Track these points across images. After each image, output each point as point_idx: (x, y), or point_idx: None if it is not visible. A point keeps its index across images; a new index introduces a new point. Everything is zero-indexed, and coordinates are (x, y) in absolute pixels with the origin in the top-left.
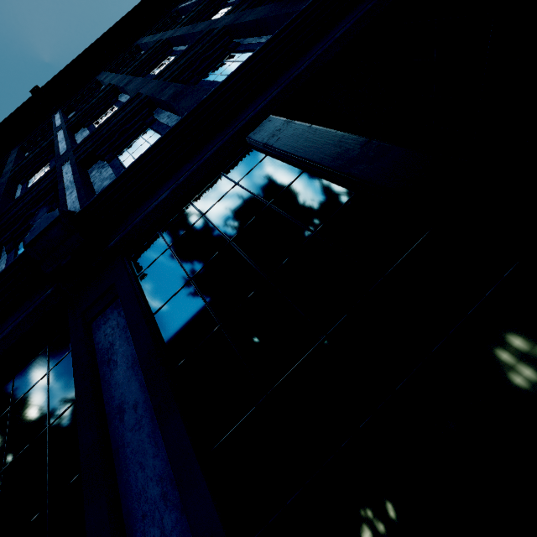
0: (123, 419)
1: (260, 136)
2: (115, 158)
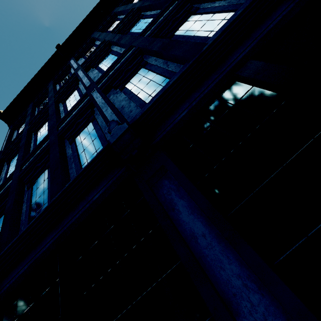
0: (197, 242)
1: (246, 73)
2: (125, 87)
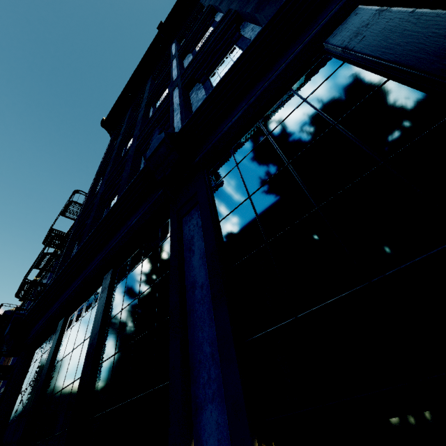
0: (194, 293)
1: (340, 38)
2: (207, 80)
